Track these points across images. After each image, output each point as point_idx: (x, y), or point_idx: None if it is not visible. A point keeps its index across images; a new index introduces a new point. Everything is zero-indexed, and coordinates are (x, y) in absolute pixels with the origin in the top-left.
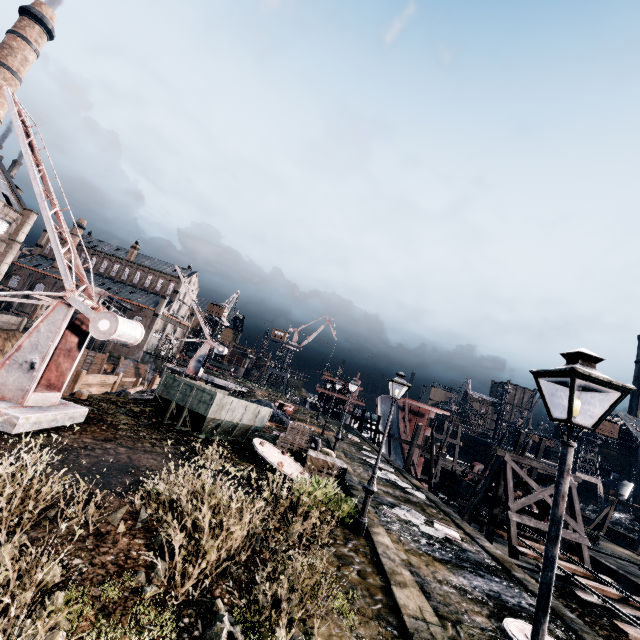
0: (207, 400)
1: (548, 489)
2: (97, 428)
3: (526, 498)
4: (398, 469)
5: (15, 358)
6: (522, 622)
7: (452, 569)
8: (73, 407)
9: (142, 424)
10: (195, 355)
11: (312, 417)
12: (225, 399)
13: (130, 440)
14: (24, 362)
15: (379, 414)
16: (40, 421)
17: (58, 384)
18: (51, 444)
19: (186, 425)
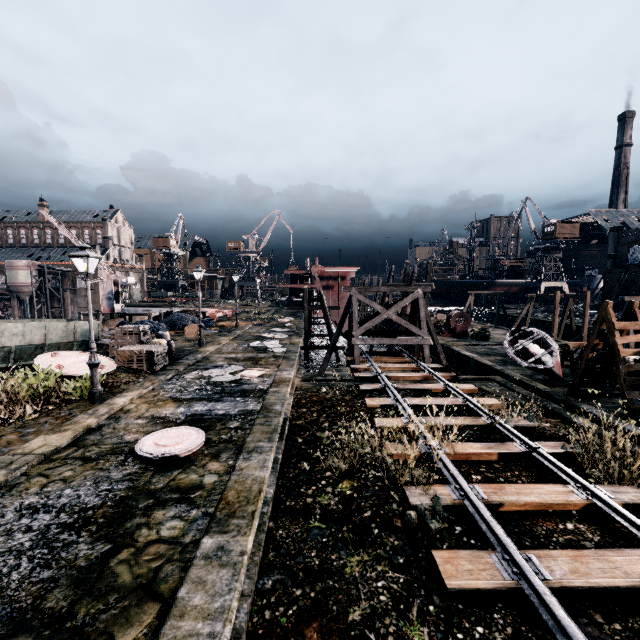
0: None
1: (393, 308)
2: None
3: (370, 322)
4: (294, 334)
5: None
6: (182, 427)
7: (185, 404)
8: None
9: None
10: (103, 294)
11: (256, 314)
12: None
13: None
14: None
15: None
16: None
17: None
18: None
19: None
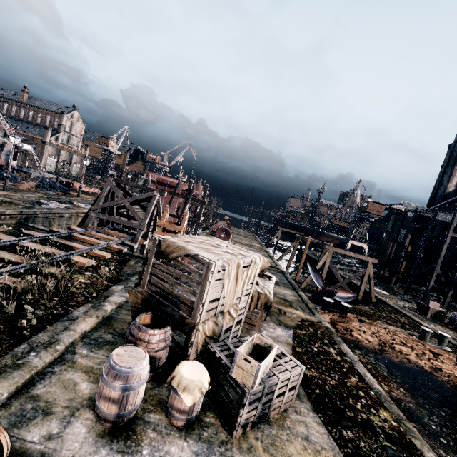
0: None
1: (130, 198)
2: None
3: (108, 203)
4: None
5: None
6: None
7: None
8: None
9: None
10: (4, 151)
11: None
12: None
13: None
14: None
15: None
16: None
17: None
18: None
19: None
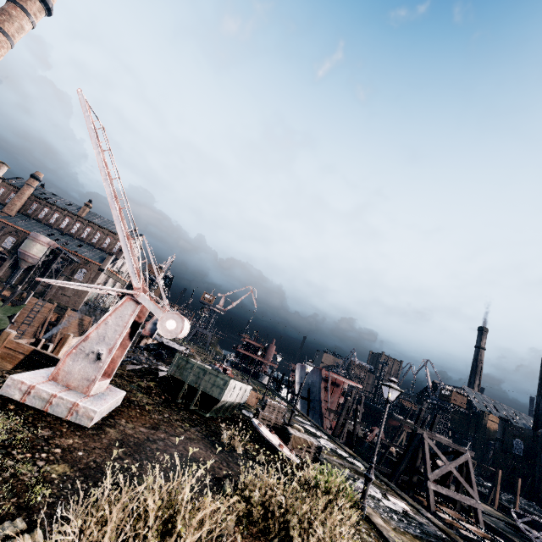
0: (221, 385)
1: (454, 462)
2: (135, 412)
3: (439, 470)
4: (330, 436)
5: (82, 348)
6: None
7: None
8: (116, 391)
9: (158, 402)
10: (152, 318)
11: (243, 379)
12: (232, 383)
13: (167, 425)
14: (91, 352)
15: (297, 379)
16: (104, 411)
17: (108, 370)
18: (124, 438)
19: (195, 405)
